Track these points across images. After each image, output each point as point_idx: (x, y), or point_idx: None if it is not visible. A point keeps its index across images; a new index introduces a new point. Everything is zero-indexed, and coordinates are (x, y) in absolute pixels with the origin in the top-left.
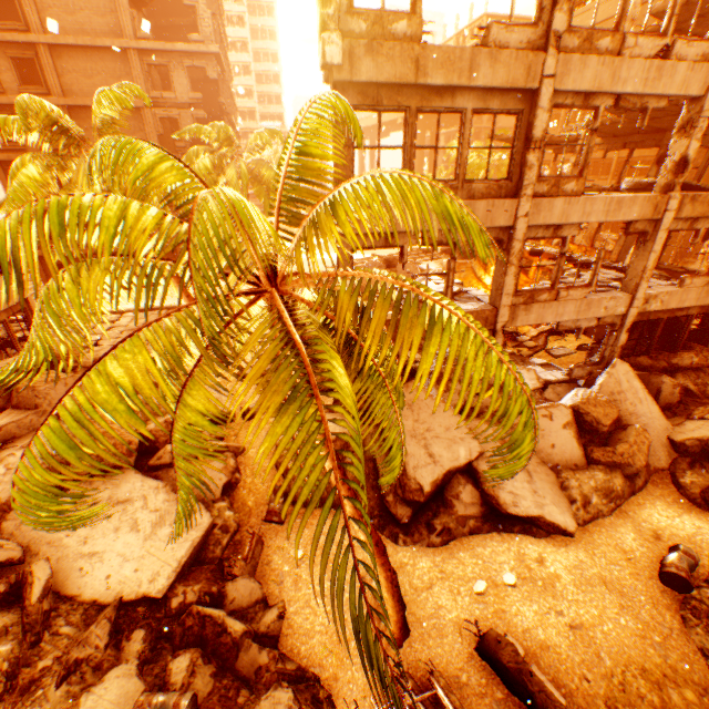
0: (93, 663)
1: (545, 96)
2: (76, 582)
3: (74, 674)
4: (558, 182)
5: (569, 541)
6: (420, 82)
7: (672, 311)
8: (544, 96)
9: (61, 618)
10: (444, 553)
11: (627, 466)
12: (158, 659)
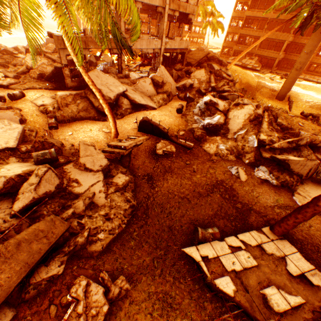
0: None
1: None
2: None
3: None
4: None
5: (156, 110)
6: None
7: (173, 50)
8: None
9: None
10: (123, 119)
11: (167, 92)
12: (28, 162)
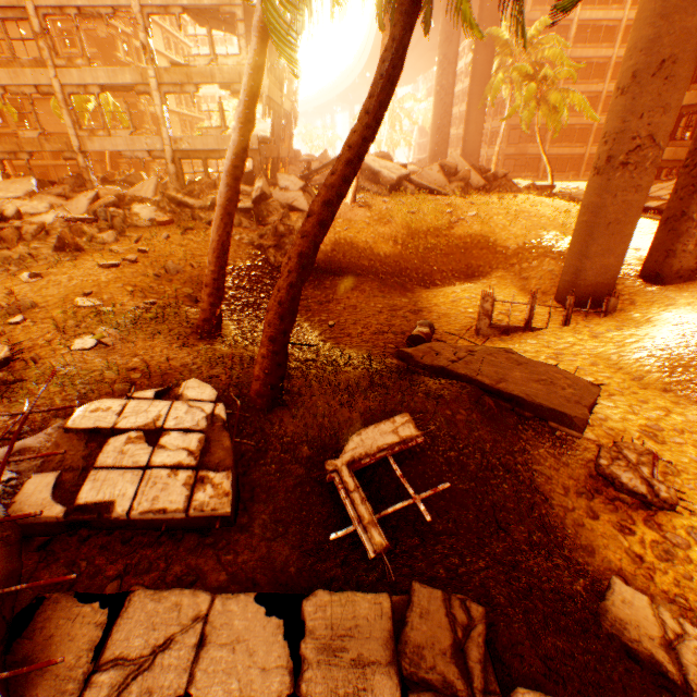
0: None
1: (32, 10)
2: None
3: None
4: (72, 59)
5: None
6: None
7: (208, 154)
8: (31, 10)
9: None
10: None
11: (91, 211)
12: None
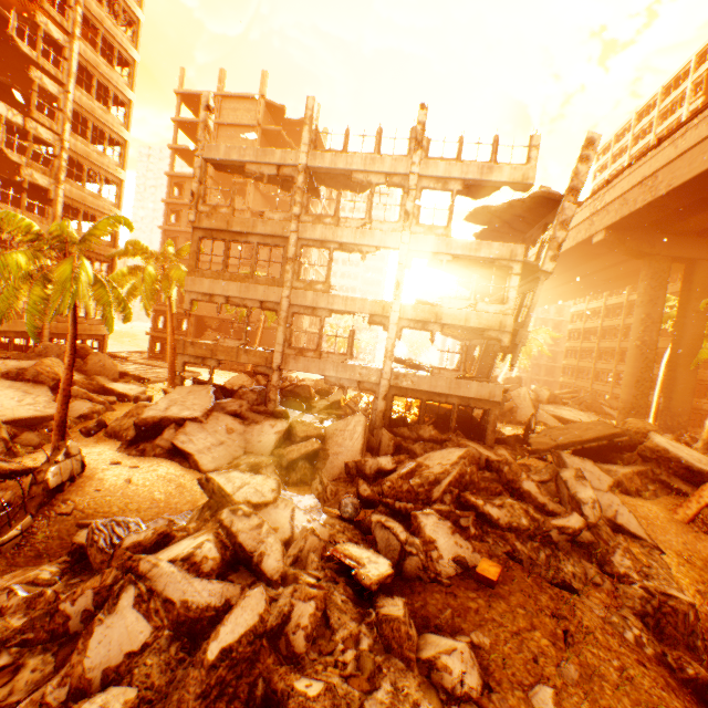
0: None
1: (293, 240)
2: None
3: None
4: (311, 283)
5: (197, 473)
6: (230, 230)
7: (432, 395)
8: (292, 240)
9: None
10: (129, 457)
11: (284, 457)
12: None
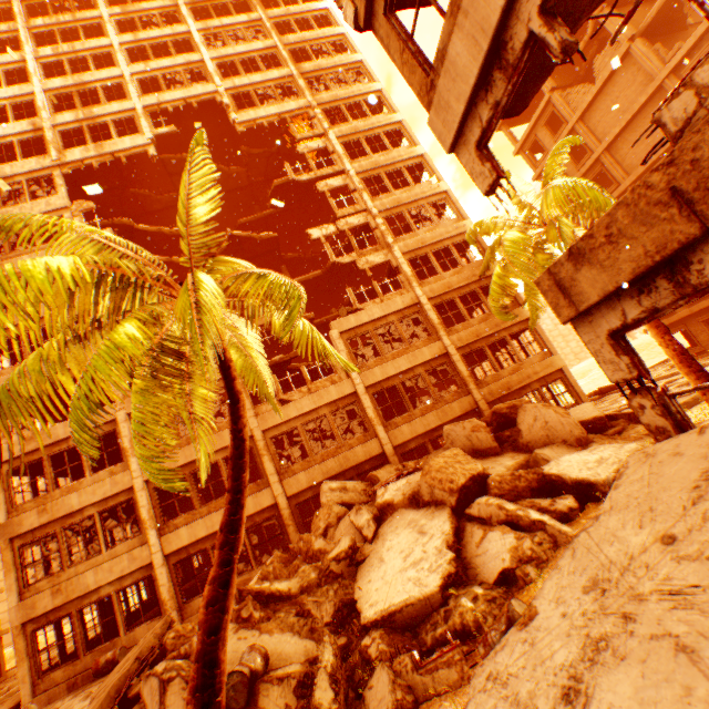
0: (314, 624)
1: None
2: (364, 571)
3: (304, 618)
4: None
5: None
6: None
7: None
8: None
9: (337, 584)
10: None
11: None
12: None
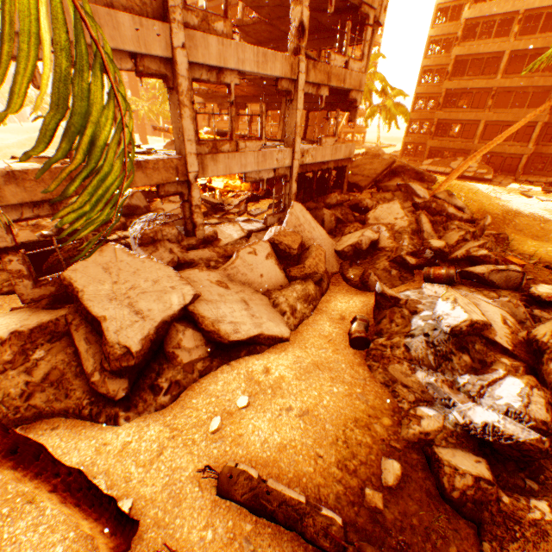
0: None
1: None
2: None
3: None
4: (208, 17)
5: (288, 345)
6: None
7: (320, 165)
8: None
9: None
10: (176, 408)
11: (315, 275)
12: None
